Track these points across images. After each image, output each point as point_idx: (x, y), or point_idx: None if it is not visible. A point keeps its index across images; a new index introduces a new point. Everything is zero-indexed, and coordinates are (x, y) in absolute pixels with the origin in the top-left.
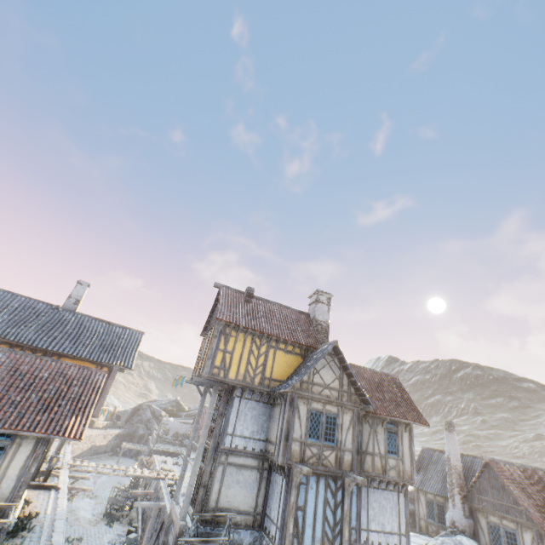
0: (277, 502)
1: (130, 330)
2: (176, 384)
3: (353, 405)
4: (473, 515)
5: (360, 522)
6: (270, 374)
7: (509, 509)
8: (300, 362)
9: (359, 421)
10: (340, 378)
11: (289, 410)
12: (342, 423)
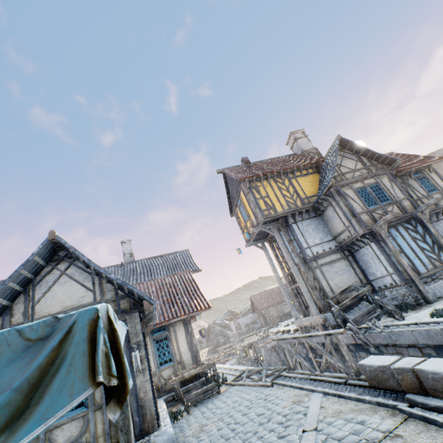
0: (376, 263)
1: (178, 253)
2: (240, 252)
3: (383, 171)
4: None
5: None
6: (304, 195)
7: None
8: (318, 177)
9: (396, 178)
10: (359, 160)
11: (341, 199)
12: (385, 185)
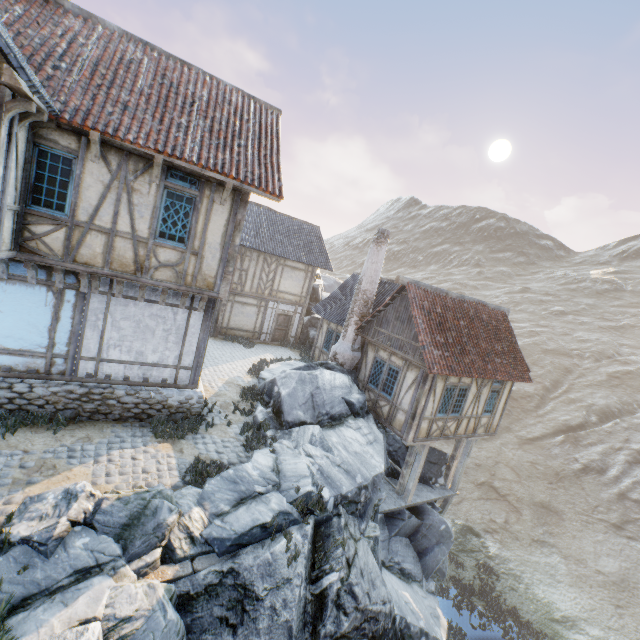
0: None
1: None
2: None
3: None
4: (363, 349)
5: (79, 348)
6: None
7: (405, 345)
8: None
9: (0, 126)
10: None
11: None
12: None
